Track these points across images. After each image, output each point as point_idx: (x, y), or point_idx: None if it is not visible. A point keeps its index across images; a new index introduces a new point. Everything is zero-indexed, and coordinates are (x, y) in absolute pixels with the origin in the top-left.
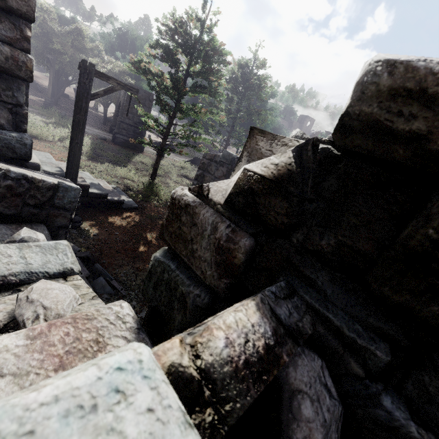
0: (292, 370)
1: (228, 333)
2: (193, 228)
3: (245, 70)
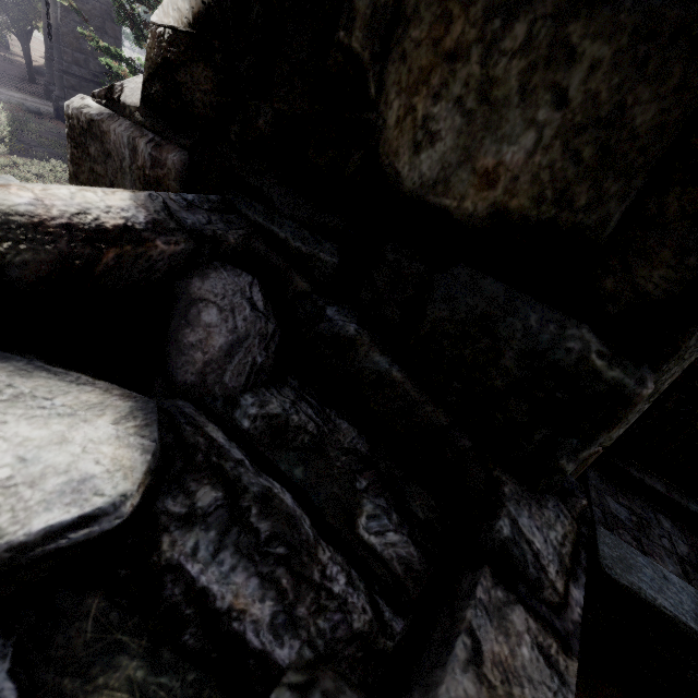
0: (197, 281)
1: (48, 199)
2: (108, 163)
3: None
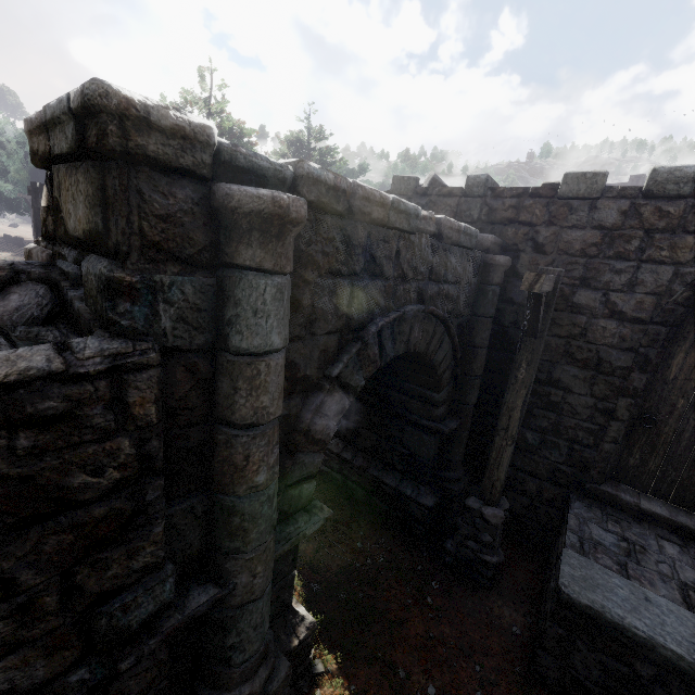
0: (16, 287)
1: None
2: None
3: (297, 148)
